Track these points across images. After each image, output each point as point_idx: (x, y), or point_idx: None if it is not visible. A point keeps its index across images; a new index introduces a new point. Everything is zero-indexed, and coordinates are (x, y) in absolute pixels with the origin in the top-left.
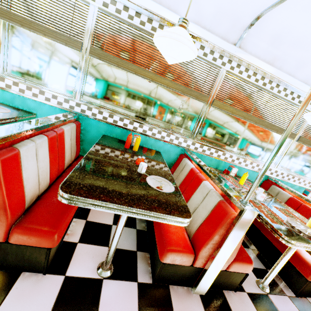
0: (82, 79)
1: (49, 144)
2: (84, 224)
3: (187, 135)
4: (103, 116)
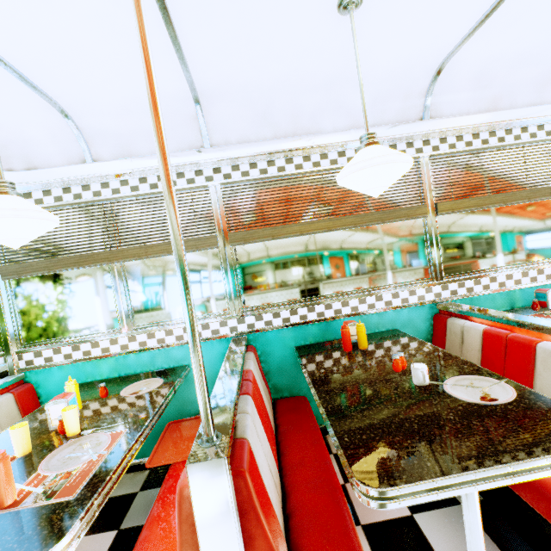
0: (232, 282)
1: (255, 405)
2: (364, 535)
3: (425, 279)
4: (283, 319)
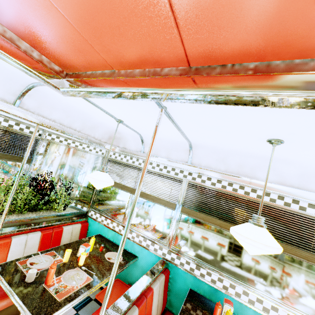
0: (174, 230)
1: None
2: None
3: (308, 314)
4: (190, 267)
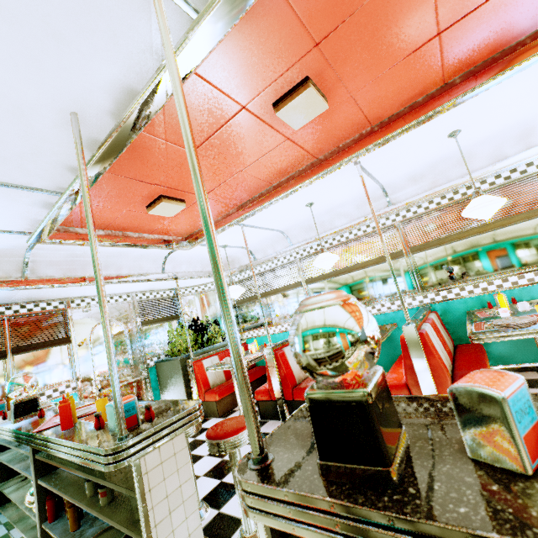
0: None
1: None
2: None
3: (412, 292)
4: None
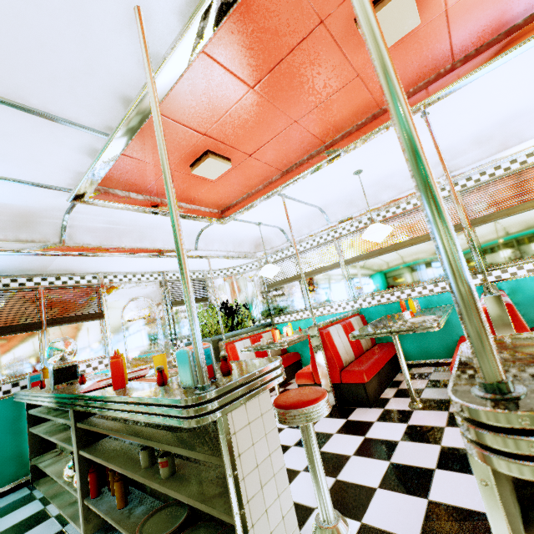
0: (349, 283)
1: (343, 328)
2: (396, 390)
3: (471, 270)
4: (377, 300)
